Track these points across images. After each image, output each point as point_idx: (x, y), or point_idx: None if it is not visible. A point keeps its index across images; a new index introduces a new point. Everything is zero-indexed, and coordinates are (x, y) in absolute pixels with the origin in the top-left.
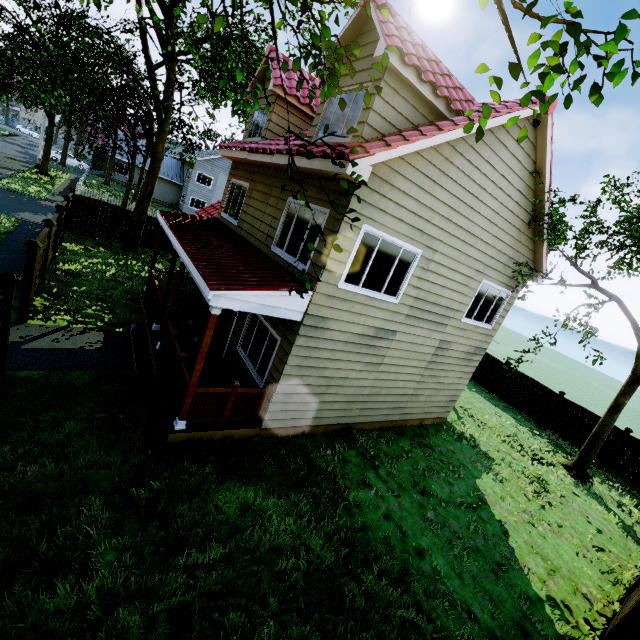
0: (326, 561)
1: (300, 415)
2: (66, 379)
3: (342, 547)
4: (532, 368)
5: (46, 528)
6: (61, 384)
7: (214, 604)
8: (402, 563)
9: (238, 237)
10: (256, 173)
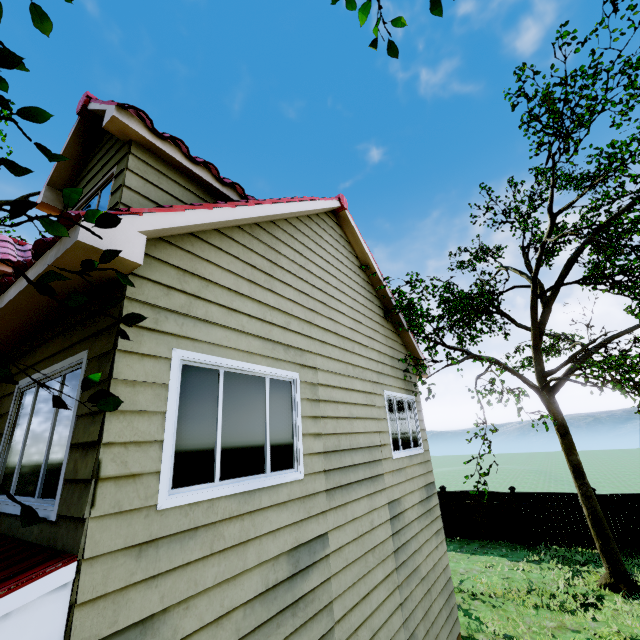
0: None
1: None
2: None
3: None
4: (450, 482)
5: None
6: None
7: None
8: None
9: None
10: None
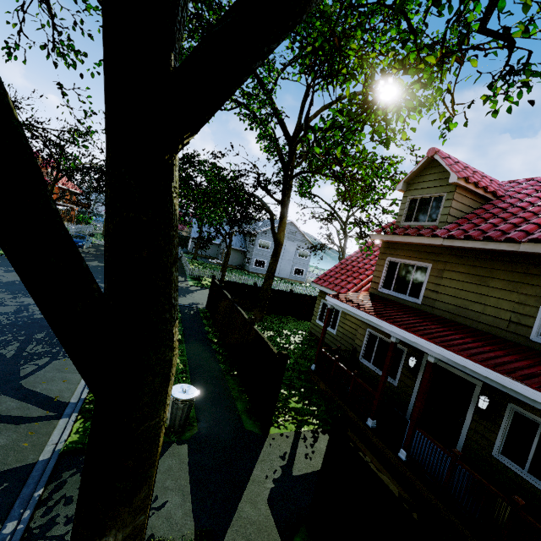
0: None
1: None
2: None
3: None
4: None
5: None
6: None
7: None
8: None
9: (442, 319)
10: (443, 254)
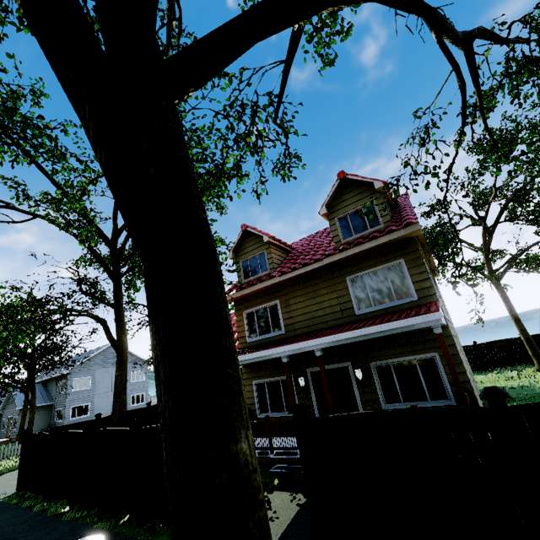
0: None
1: None
2: None
3: None
4: None
5: None
6: None
7: None
8: None
9: (305, 333)
10: (283, 289)
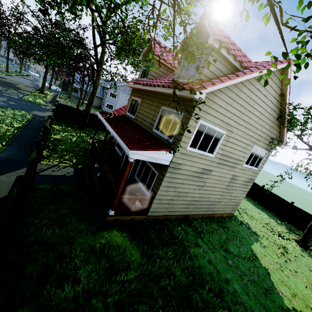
0: (183, 282)
1: (165, 210)
2: (59, 189)
3: (189, 276)
4: (274, 189)
5: (57, 259)
6: (57, 191)
7: (133, 300)
8: (219, 286)
9: (135, 124)
10: (144, 94)
